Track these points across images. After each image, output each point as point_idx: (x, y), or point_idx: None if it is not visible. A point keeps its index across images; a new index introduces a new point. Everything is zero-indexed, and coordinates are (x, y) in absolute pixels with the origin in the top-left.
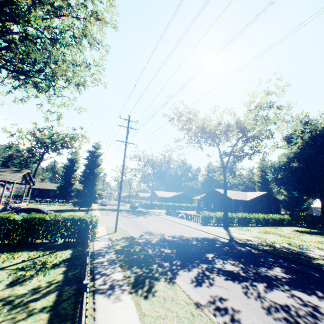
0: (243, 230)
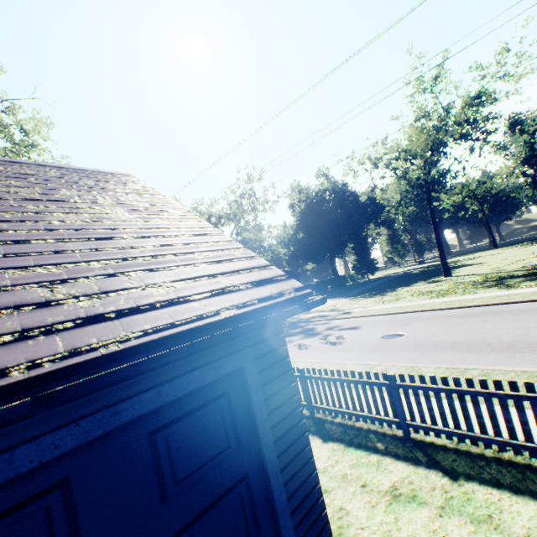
0: None
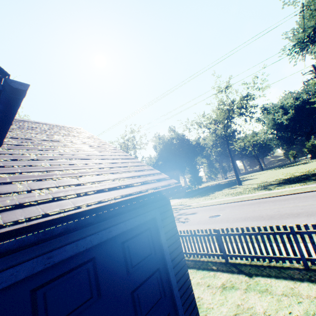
0: None
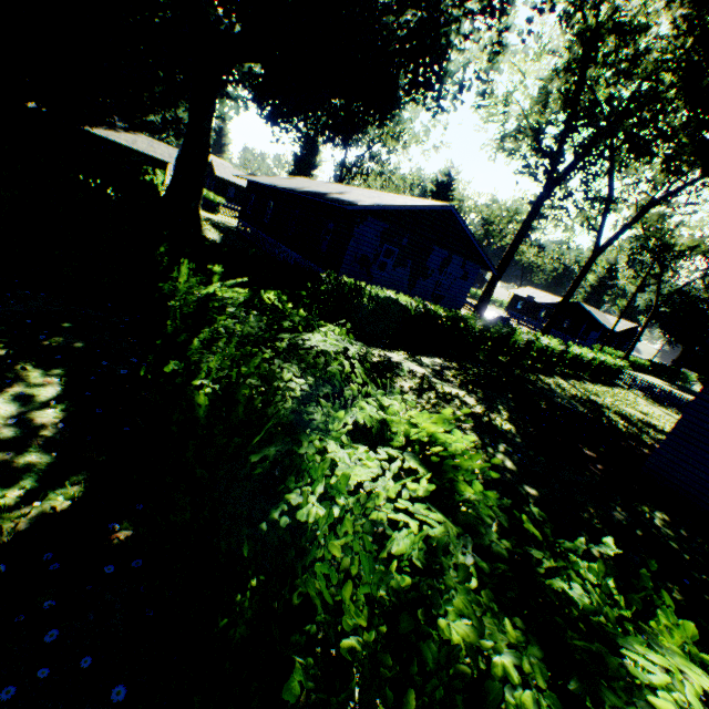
0: (637, 377)
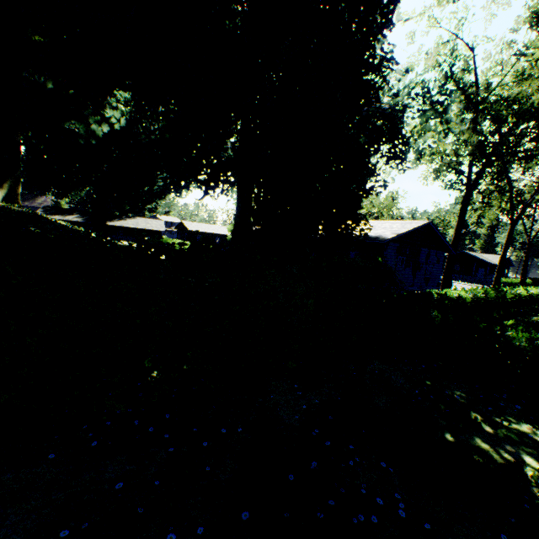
0: None
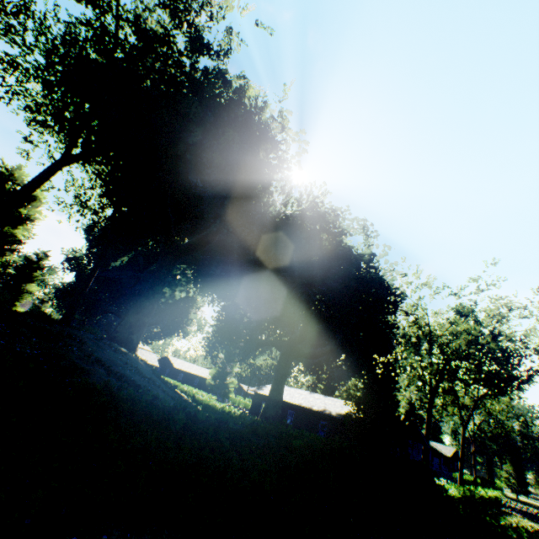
0: None
